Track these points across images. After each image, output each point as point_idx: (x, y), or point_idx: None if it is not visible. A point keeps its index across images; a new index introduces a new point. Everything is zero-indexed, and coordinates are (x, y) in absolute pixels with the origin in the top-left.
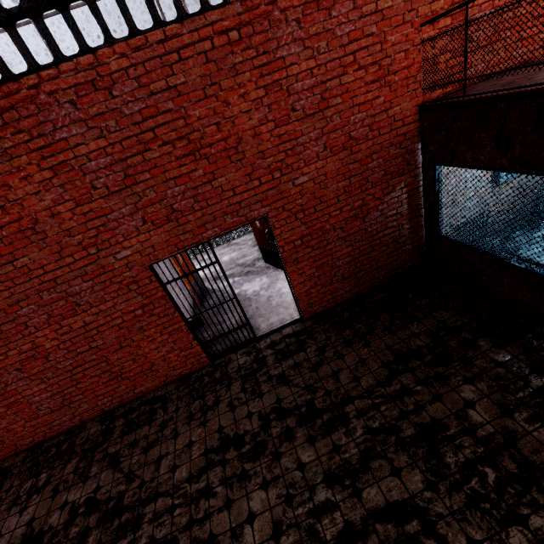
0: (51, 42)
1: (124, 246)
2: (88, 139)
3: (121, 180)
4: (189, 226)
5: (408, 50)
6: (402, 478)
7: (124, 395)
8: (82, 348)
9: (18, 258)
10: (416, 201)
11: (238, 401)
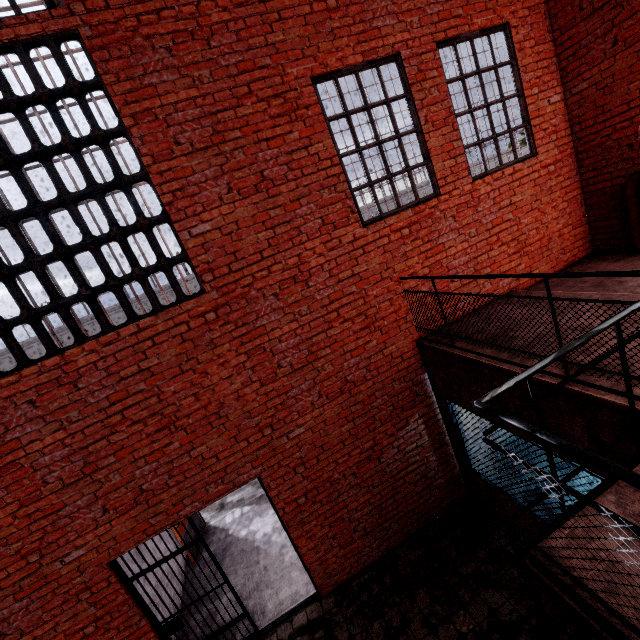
0: (16, 352)
1: (76, 545)
2: (45, 434)
3: (80, 469)
4: (162, 505)
5: (392, 298)
6: None
7: None
8: None
9: None
10: (436, 429)
11: None
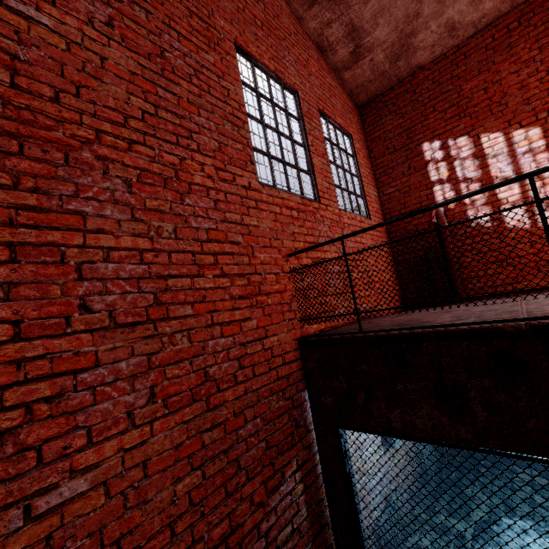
0: None
1: None
2: None
3: None
4: None
5: (278, 274)
6: None
7: None
8: None
9: None
10: (316, 493)
11: None
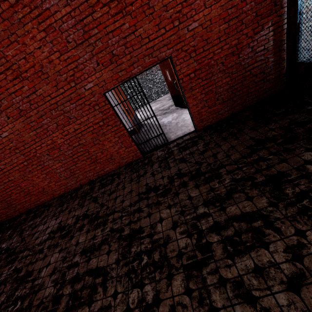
0: None
1: (89, 81)
2: (60, 8)
3: (82, 35)
4: (123, 66)
5: None
6: (253, 201)
7: (99, 172)
8: (75, 144)
9: (37, 90)
10: (280, 37)
11: (156, 172)
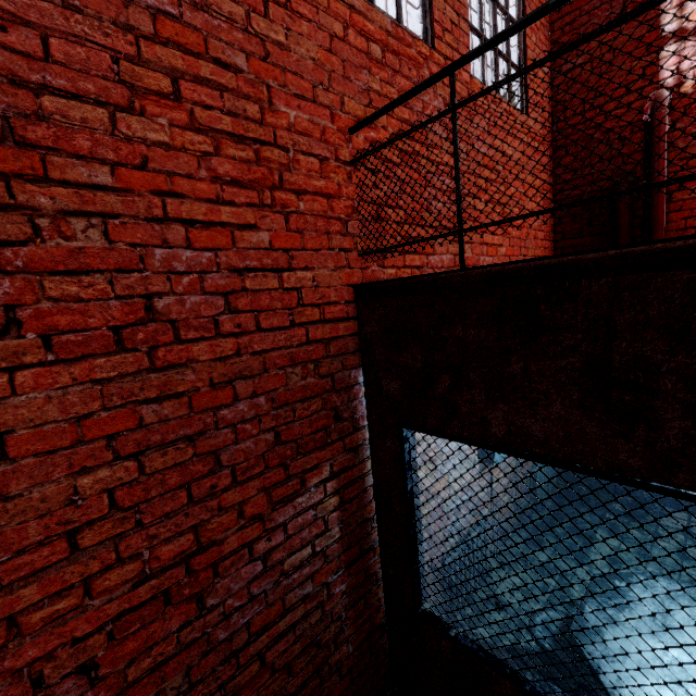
0: None
1: None
2: None
3: None
4: None
5: (327, 161)
6: None
7: None
8: None
9: None
10: (359, 511)
11: None
